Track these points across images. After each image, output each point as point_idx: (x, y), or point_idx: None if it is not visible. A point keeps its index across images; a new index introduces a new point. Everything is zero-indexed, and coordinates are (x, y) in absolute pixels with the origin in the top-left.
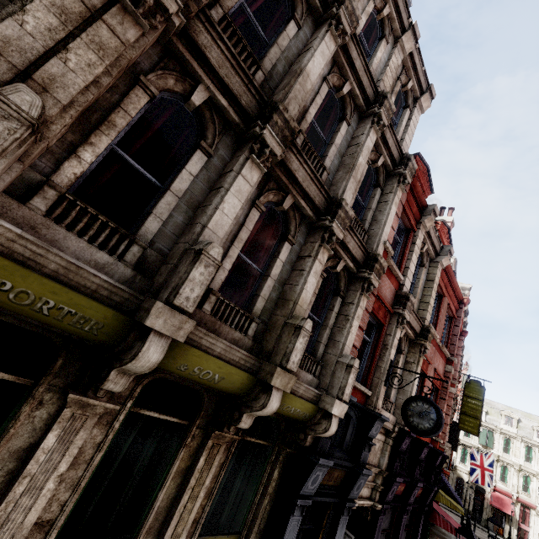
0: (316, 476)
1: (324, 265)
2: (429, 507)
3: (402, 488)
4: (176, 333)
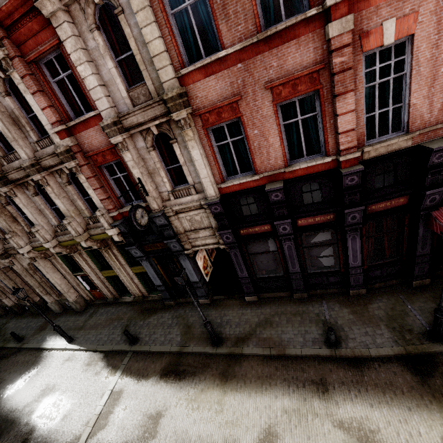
0: (134, 252)
1: (63, 181)
2: (419, 215)
3: (268, 227)
4: (51, 246)
